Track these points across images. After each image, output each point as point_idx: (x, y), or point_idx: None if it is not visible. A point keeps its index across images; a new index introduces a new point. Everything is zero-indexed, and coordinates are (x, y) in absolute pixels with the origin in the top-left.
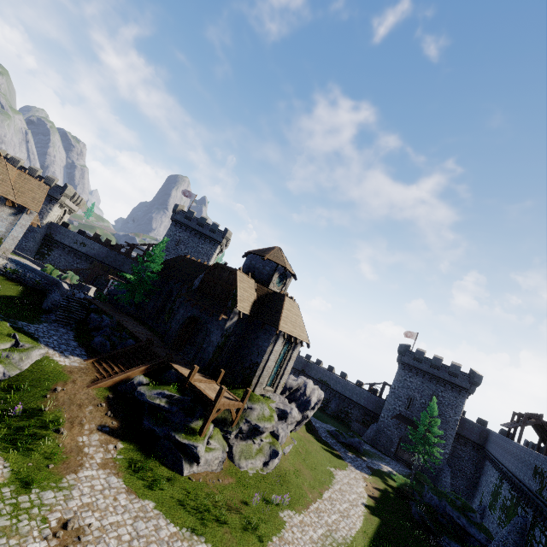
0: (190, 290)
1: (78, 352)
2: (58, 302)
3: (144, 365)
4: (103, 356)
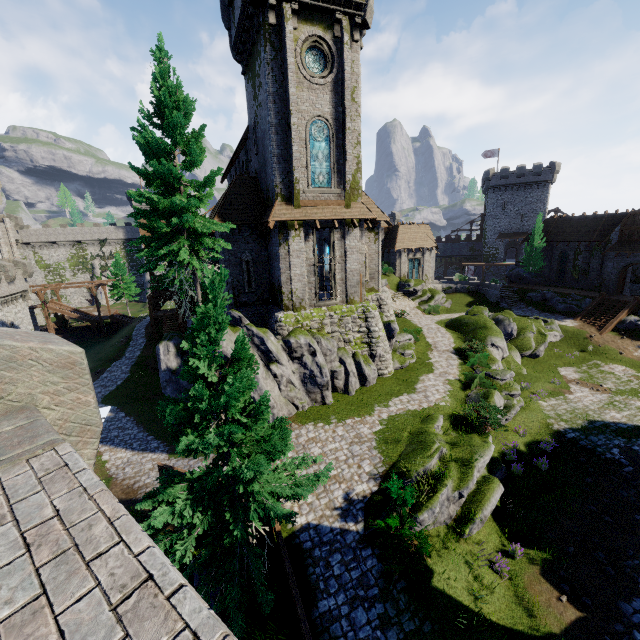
0: (608, 245)
1: (560, 317)
2: (498, 295)
3: (624, 310)
4: (583, 314)
